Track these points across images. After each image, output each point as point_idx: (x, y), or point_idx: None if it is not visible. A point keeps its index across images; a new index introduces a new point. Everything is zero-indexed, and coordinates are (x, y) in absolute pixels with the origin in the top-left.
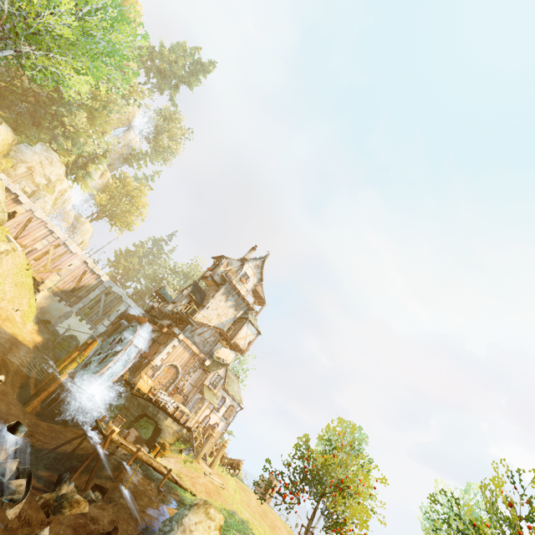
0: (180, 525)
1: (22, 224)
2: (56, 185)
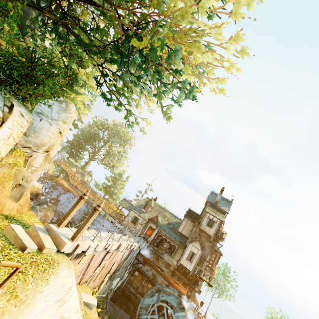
0: None
1: (85, 267)
2: None
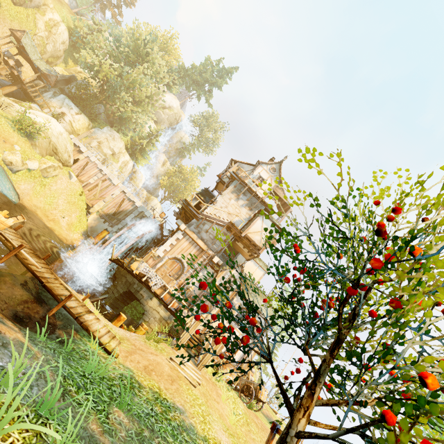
0: None
1: (82, 167)
2: (120, 157)
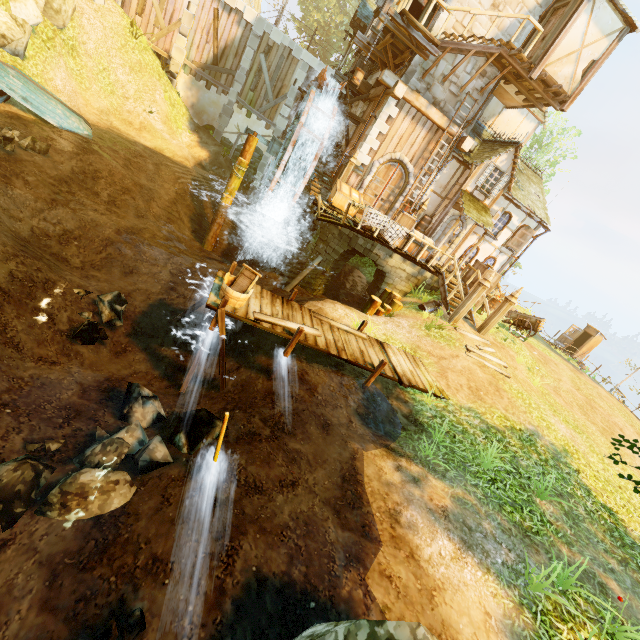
0: None
1: None
2: None
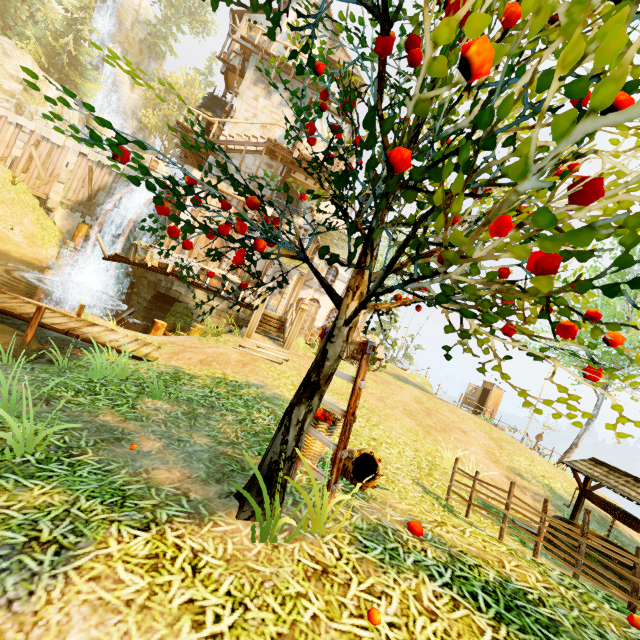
0: None
1: None
2: (43, 92)
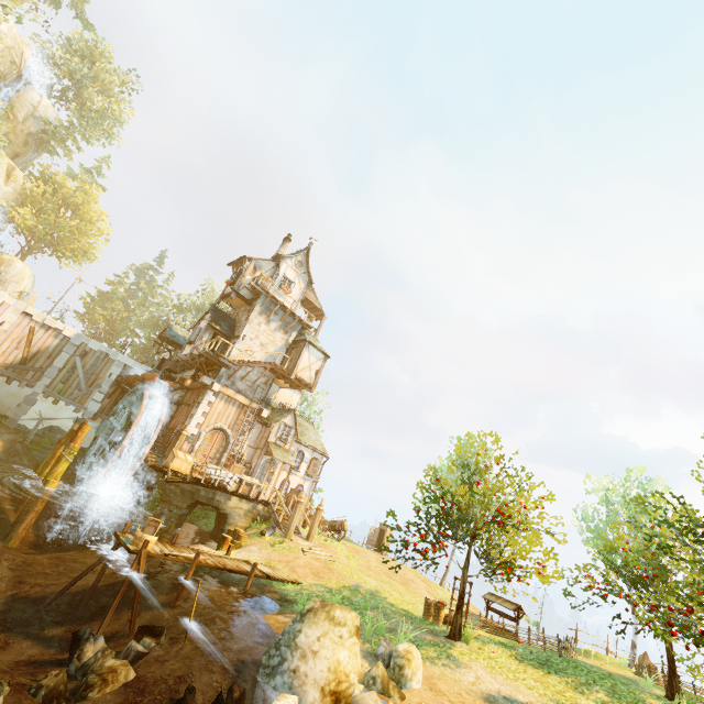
0: (295, 649)
1: None
2: None
